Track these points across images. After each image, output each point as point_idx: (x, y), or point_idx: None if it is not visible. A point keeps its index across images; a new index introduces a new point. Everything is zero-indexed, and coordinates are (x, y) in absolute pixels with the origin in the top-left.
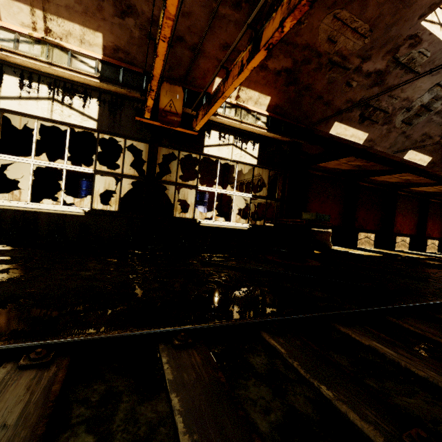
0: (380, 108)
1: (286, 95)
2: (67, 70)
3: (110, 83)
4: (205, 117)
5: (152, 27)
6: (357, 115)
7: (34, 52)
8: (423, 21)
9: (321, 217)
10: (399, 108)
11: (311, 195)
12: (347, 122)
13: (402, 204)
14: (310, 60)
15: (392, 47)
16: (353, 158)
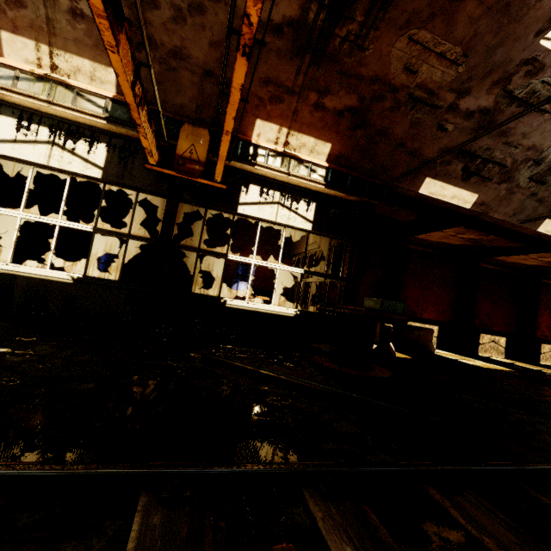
0: (492, 160)
1: (353, 142)
2: (69, 110)
3: (120, 124)
4: (219, 163)
5: (174, 61)
6: (458, 169)
7: (35, 90)
8: (544, 40)
9: (390, 305)
10: (523, 160)
11: (407, 277)
12: (444, 178)
13: (550, 298)
14: (382, 96)
15: (500, 77)
16: (464, 229)
